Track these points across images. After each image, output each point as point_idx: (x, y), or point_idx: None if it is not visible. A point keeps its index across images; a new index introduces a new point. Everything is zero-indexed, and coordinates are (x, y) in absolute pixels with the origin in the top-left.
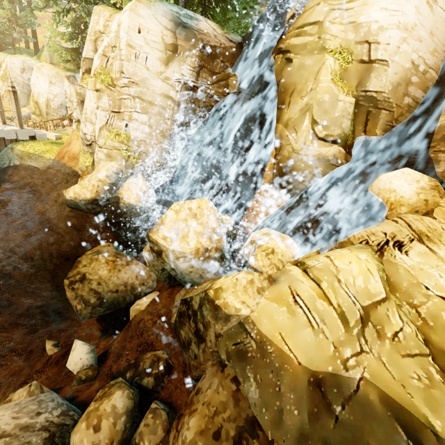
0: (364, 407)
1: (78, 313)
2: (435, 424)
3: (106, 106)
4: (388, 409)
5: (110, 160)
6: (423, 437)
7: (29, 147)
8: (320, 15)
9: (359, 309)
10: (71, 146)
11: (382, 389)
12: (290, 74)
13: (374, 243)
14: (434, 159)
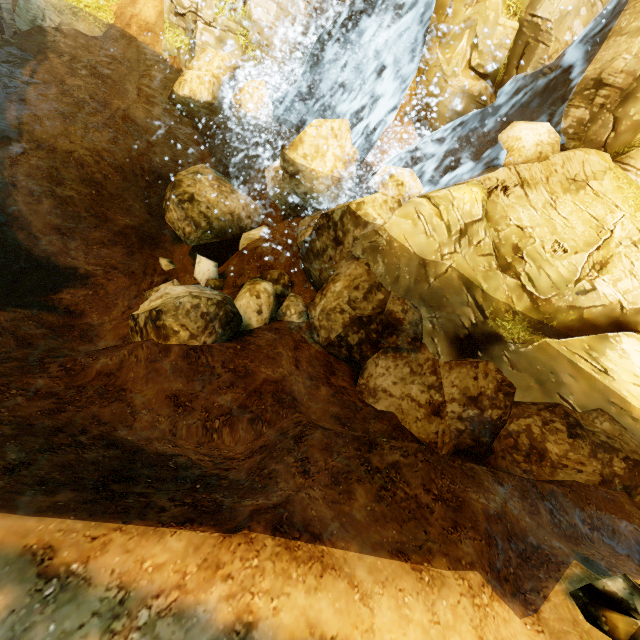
0: (447, 280)
1: (186, 236)
2: (484, 286)
3: None
4: (461, 280)
5: (221, 48)
6: (475, 291)
7: None
8: None
9: (461, 225)
10: (138, 6)
11: (460, 272)
12: None
13: (487, 186)
14: (565, 114)
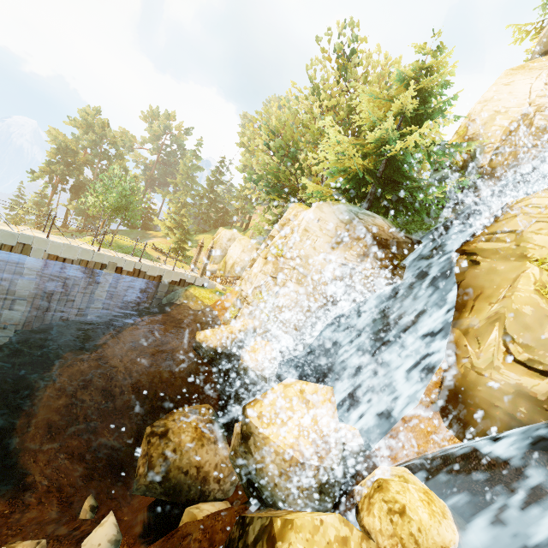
0: None
1: (137, 478)
2: None
3: (268, 271)
4: None
5: (250, 317)
6: None
7: (198, 292)
8: (519, 225)
9: None
10: (228, 298)
11: None
12: (476, 276)
13: None
14: None
